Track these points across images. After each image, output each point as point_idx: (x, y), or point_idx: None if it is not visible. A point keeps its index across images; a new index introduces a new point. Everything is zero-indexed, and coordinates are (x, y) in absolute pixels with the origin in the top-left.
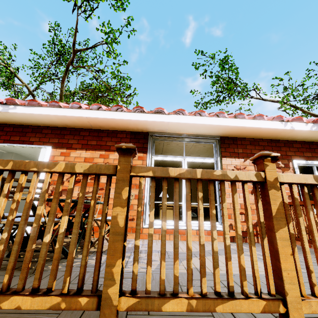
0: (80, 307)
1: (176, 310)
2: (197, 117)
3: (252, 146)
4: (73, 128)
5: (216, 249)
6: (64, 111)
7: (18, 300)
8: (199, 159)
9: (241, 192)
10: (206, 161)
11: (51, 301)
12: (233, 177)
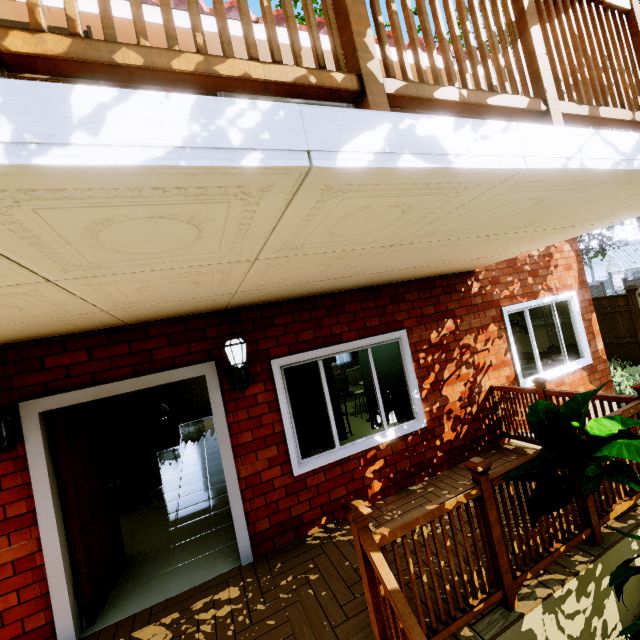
0: (337, 85)
1: (449, 99)
2: None
3: None
4: None
5: (473, 44)
6: None
7: (241, 66)
8: None
9: None
10: None
11: (293, 72)
12: None
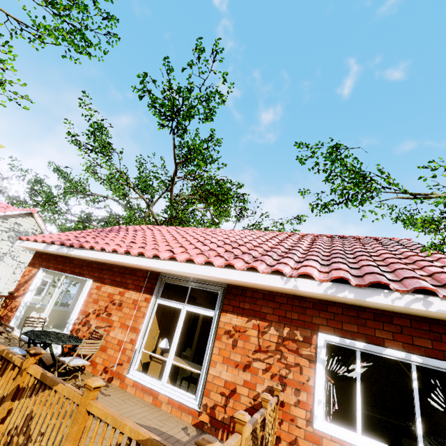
0: None
1: None
2: (187, 264)
3: (264, 302)
4: (110, 264)
5: None
6: (96, 253)
7: None
8: (198, 310)
9: (231, 363)
10: (205, 313)
11: None
12: (13, 360)
